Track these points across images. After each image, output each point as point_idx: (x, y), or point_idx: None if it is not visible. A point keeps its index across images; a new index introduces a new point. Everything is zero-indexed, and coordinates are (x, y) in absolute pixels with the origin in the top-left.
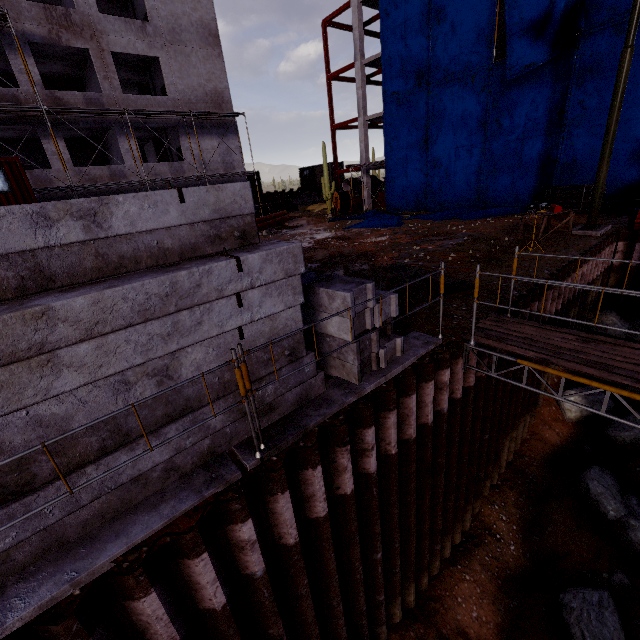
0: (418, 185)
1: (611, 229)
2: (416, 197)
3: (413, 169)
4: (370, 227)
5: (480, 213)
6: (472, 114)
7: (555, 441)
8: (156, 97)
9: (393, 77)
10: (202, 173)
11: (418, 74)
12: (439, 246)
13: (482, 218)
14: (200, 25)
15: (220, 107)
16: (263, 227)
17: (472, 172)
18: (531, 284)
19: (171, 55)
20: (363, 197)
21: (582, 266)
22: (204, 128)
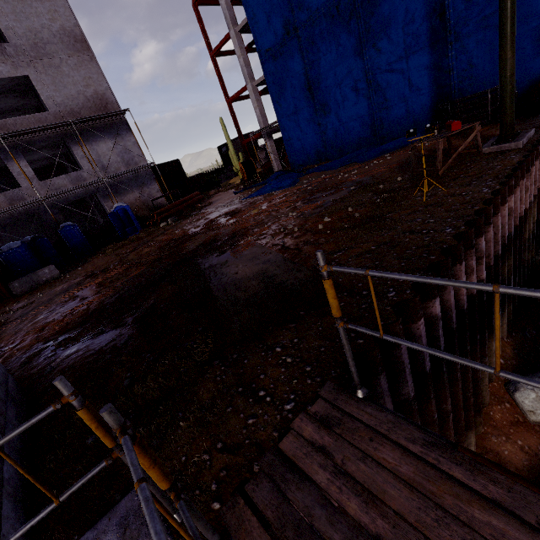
0: (314, 136)
1: (535, 134)
2: (315, 149)
3: (305, 121)
4: (266, 193)
5: (377, 151)
6: (347, 47)
7: (520, 461)
8: (35, 115)
9: (262, 33)
10: (104, 176)
11: (284, 22)
12: (318, 206)
13: (380, 156)
14: (63, 34)
15: (106, 109)
16: (171, 215)
17: (362, 109)
18: (422, 265)
19: (40, 70)
20: (271, 160)
21: (506, 201)
22: (94, 133)
